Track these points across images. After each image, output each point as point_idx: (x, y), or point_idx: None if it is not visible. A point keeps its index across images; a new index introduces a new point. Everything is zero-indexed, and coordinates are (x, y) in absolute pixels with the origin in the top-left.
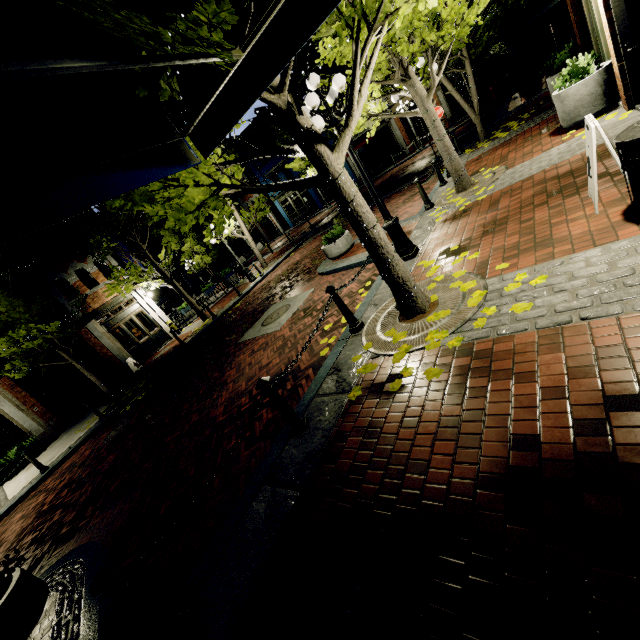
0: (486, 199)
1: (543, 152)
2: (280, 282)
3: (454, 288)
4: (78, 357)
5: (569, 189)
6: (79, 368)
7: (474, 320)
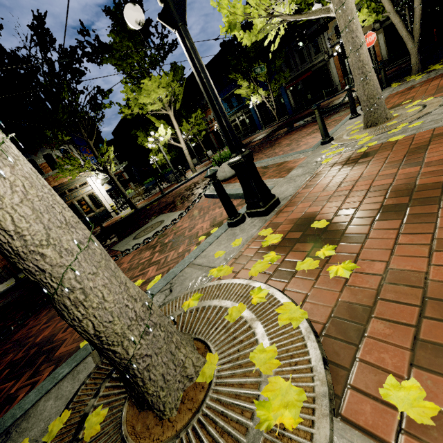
0: (403, 141)
1: None
2: (187, 190)
3: (254, 371)
4: None
5: None
6: None
7: None
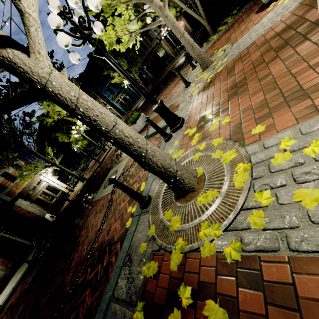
0: (223, 69)
1: (255, 24)
2: (116, 151)
3: (216, 159)
4: (5, 230)
5: (294, 39)
6: (8, 236)
7: (247, 210)
